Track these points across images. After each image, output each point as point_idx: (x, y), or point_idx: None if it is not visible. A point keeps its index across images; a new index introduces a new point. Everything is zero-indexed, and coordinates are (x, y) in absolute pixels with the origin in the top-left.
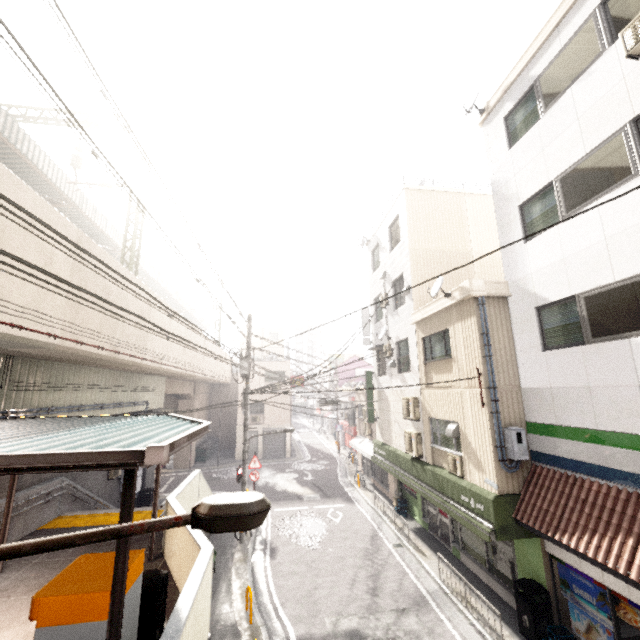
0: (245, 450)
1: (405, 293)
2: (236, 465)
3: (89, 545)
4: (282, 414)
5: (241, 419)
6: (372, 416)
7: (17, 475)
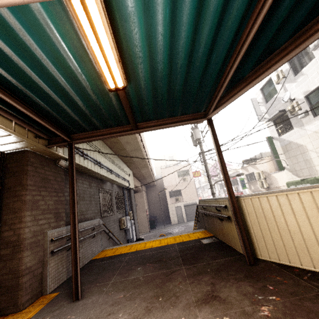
0: (213, 192)
1: (317, 45)
2: (174, 226)
3: (152, 262)
4: (192, 194)
5: (169, 201)
6: (281, 165)
7: (75, 186)
